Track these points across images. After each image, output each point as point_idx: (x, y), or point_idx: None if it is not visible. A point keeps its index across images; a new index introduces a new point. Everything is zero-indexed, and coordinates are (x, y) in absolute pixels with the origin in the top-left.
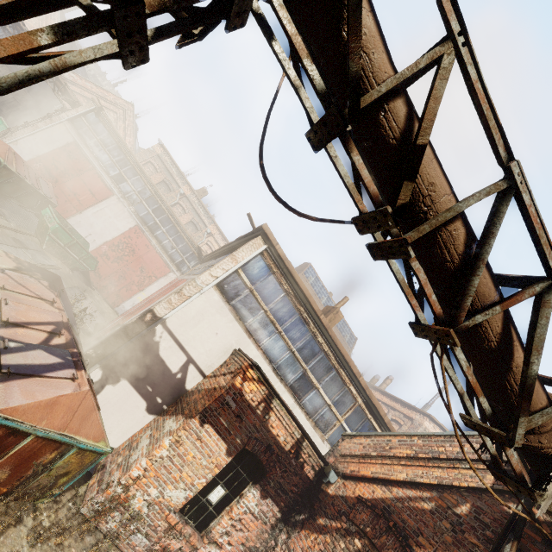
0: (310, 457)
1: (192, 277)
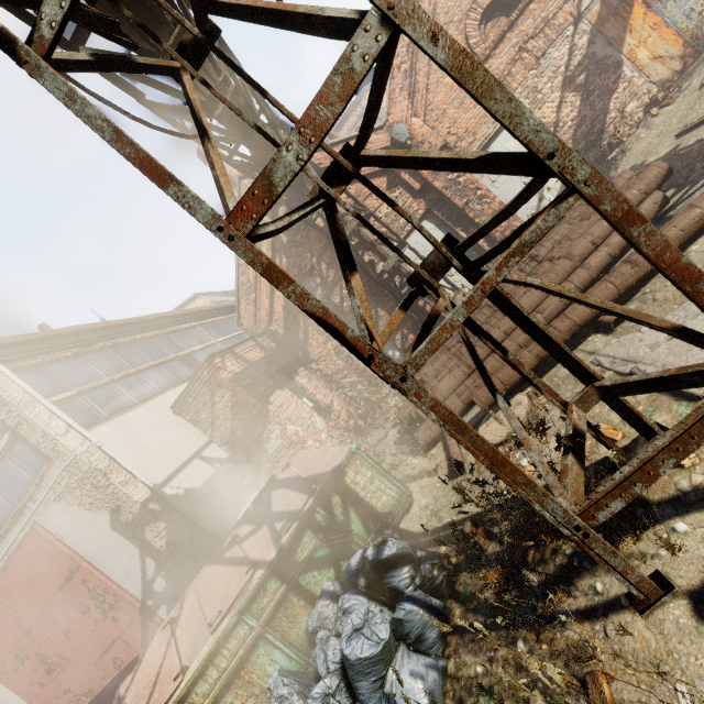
0: (265, 341)
1: (36, 505)
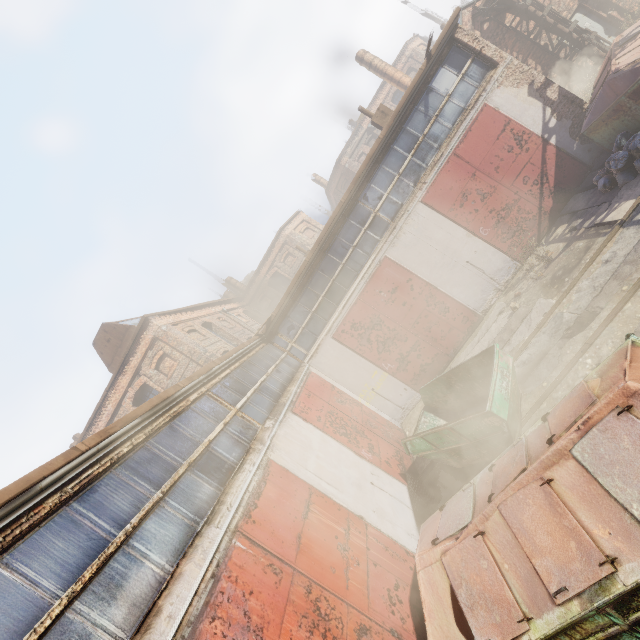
0: None
1: (487, 93)
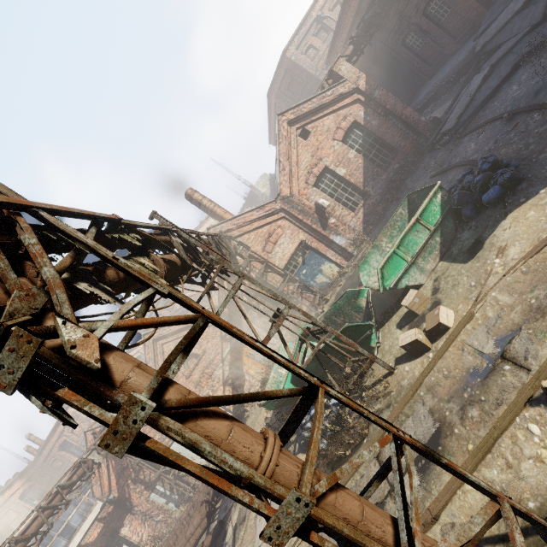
0: (105, 511)
1: None
